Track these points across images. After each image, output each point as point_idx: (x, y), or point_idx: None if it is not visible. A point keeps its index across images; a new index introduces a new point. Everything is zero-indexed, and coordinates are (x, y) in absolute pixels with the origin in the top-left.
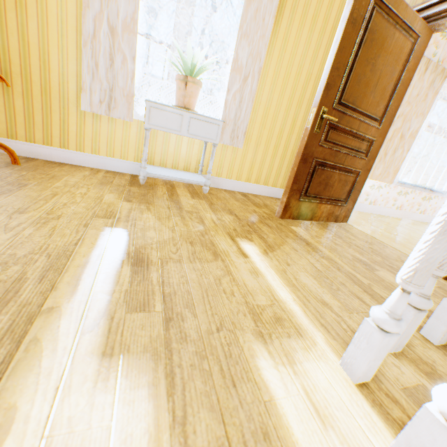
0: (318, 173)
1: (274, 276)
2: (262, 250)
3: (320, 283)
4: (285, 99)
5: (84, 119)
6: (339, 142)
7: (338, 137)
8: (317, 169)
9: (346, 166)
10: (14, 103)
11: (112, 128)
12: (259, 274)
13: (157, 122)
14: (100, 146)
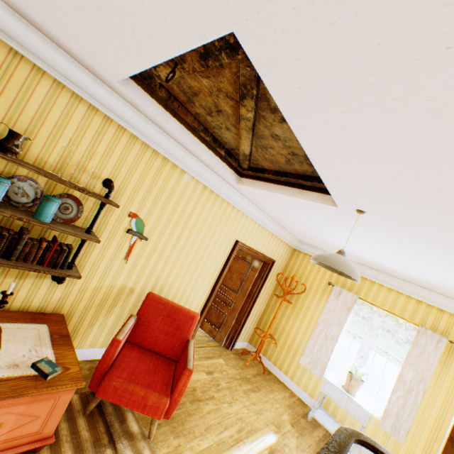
0: None
1: None
2: None
3: None
4: None
5: (299, 365)
6: None
7: None
8: None
9: None
10: (276, 347)
11: (310, 376)
12: None
13: (327, 390)
14: (301, 381)
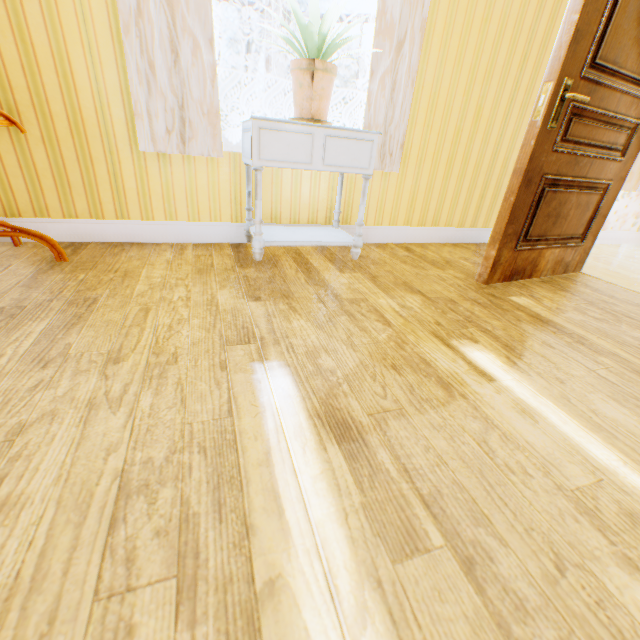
0: (547, 200)
1: (557, 413)
2: (504, 358)
3: (634, 413)
4: (463, 72)
5: (146, 166)
6: (583, 139)
7: (583, 131)
8: (546, 193)
9: (589, 179)
10: (32, 157)
11: (190, 174)
12: (534, 415)
13: (273, 154)
14: (176, 206)
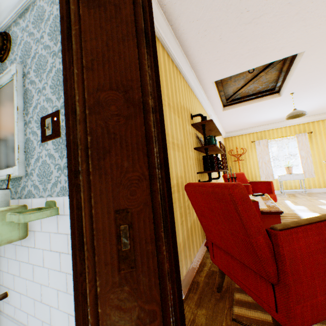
0: None
1: None
2: (325, 200)
3: None
4: None
5: None
6: None
7: None
8: None
9: None
10: None
11: None
12: (322, 202)
13: (283, 179)
14: None
